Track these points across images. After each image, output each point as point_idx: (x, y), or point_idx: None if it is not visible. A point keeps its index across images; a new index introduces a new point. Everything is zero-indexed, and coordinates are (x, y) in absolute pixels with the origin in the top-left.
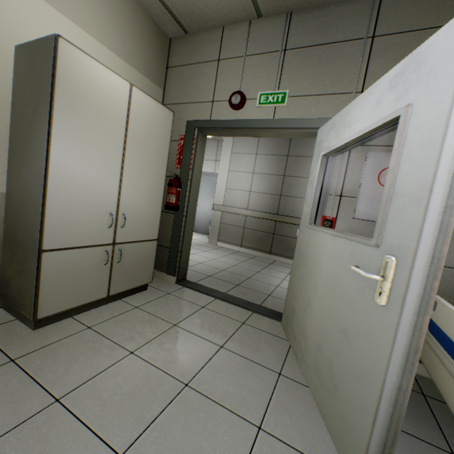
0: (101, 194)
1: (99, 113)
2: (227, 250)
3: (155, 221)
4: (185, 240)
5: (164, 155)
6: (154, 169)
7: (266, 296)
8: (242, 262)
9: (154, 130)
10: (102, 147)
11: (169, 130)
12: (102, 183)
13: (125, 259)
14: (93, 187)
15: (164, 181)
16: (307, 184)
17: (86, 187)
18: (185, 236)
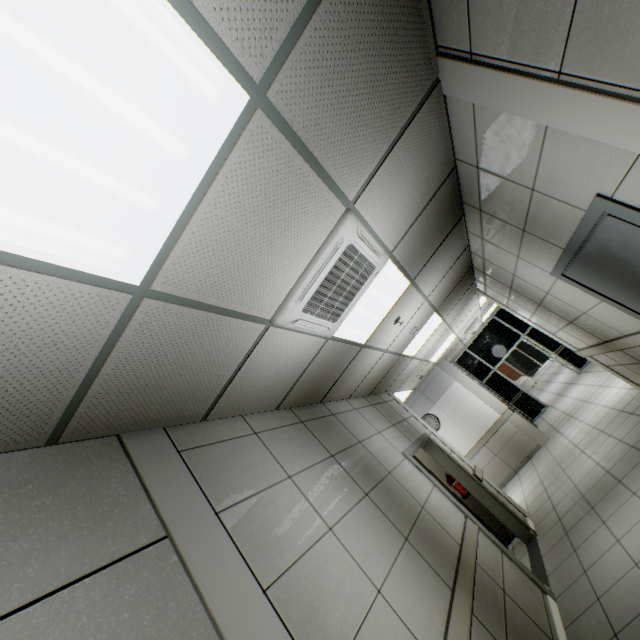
0: None
1: None
2: None
3: None
4: (493, 511)
5: None
6: None
7: (568, 554)
8: (624, 454)
9: None
10: None
11: None
12: None
13: None
14: None
15: None
16: (553, 302)
17: None
18: (489, 509)
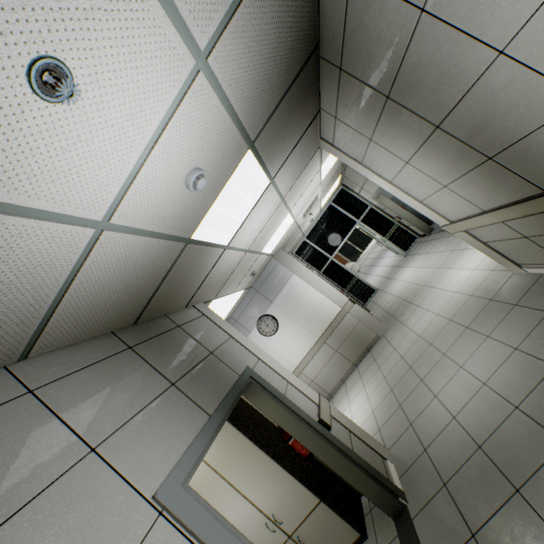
0: (249, 518)
1: (203, 485)
2: (541, 293)
3: (301, 491)
4: (348, 478)
5: (248, 446)
6: (255, 464)
7: None
8: (543, 378)
9: (225, 445)
10: (221, 497)
11: (231, 428)
12: (242, 513)
13: (310, 538)
14: (242, 520)
15: (271, 459)
16: (495, 94)
17: (240, 524)
18: (343, 475)
